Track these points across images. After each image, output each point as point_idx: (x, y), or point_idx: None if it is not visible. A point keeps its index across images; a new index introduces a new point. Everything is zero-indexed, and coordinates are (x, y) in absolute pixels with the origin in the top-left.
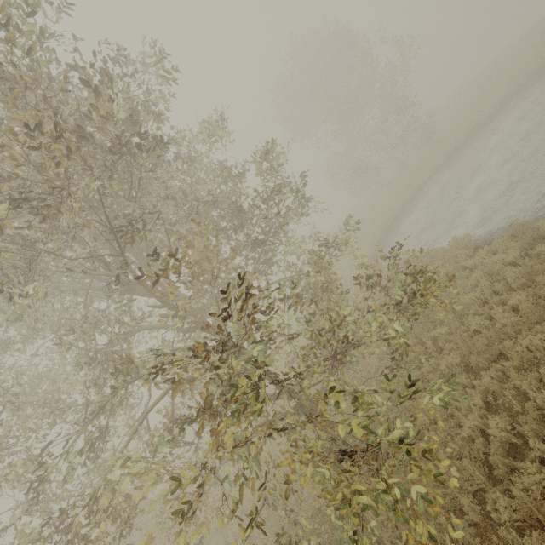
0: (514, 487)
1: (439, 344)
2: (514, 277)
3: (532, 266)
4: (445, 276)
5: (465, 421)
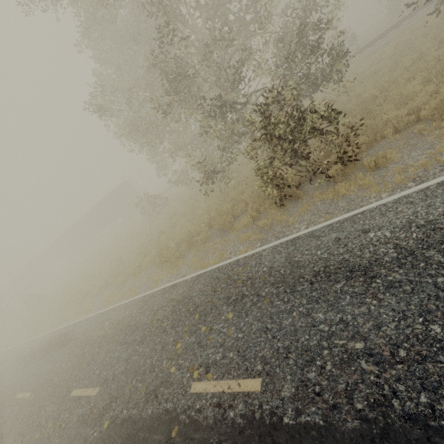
0: None
1: None
2: None
3: None
4: None
5: None
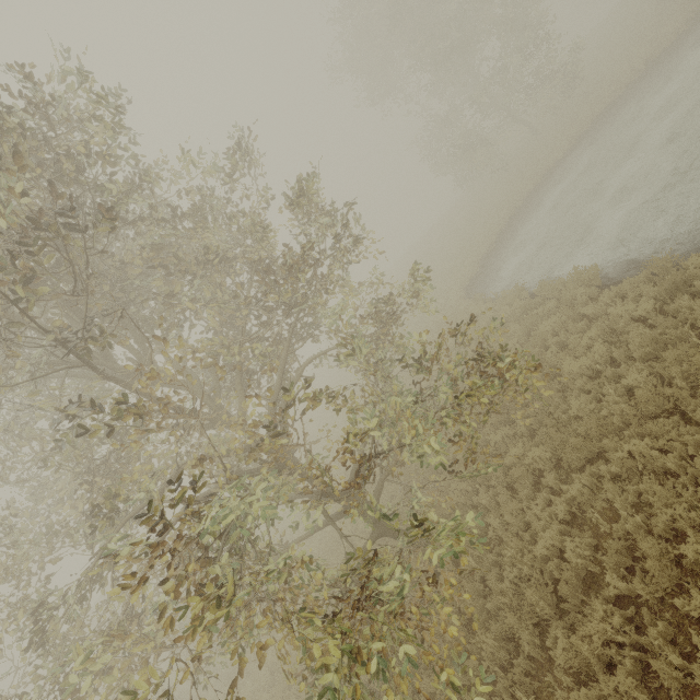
0: (573, 634)
1: (533, 425)
2: (639, 342)
3: (665, 330)
4: (556, 326)
5: (542, 536)
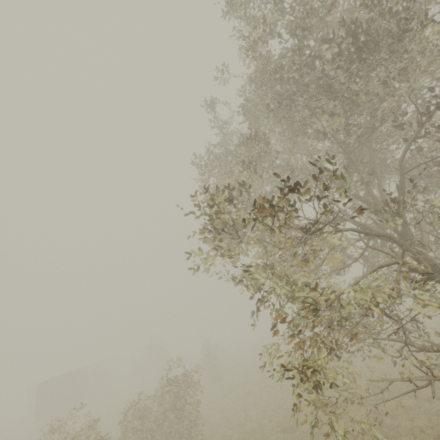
0: None
1: None
2: None
3: None
4: None
5: None
